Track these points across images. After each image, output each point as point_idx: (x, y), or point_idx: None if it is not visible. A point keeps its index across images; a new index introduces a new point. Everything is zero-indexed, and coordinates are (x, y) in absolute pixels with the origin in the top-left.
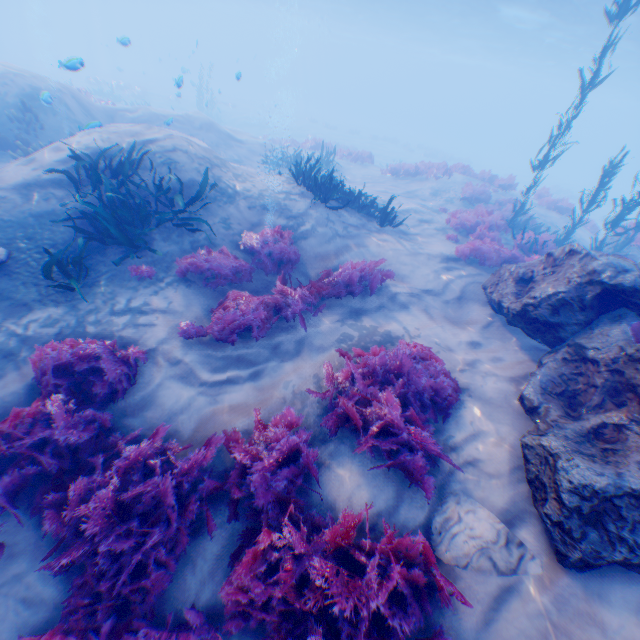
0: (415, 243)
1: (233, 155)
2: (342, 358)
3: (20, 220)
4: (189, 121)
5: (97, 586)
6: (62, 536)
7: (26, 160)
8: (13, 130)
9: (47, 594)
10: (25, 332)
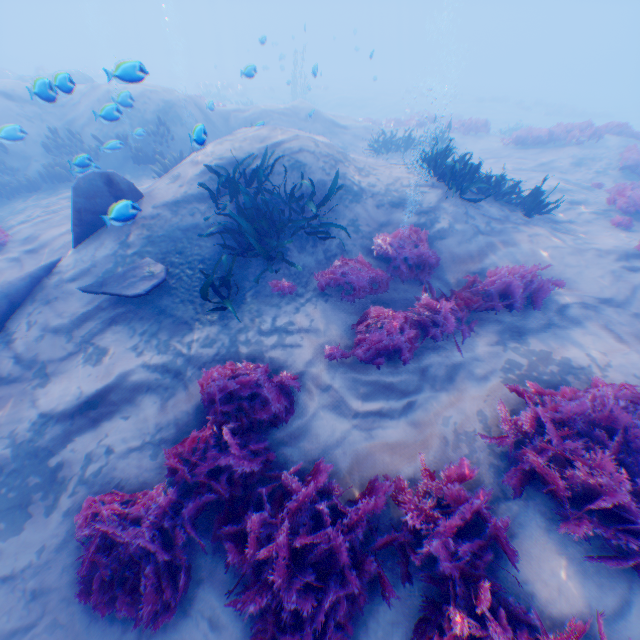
0: (574, 235)
1: (338, 143)
2: (511, 392)
3: (172, 237)
4: (295, 113)
5: (277, 633)
6: (237, 566)
7: (171, 176)
8: (151, 144)
9: (229, 624)
10: (187, 351)
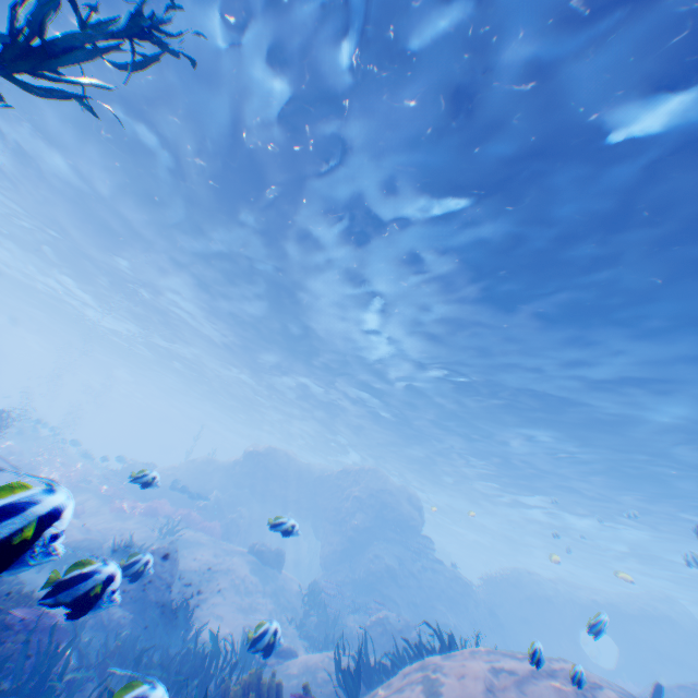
0: None
1: None
2: None
3: None
4: None
5: None
6: None
7: None
8: None
9: None
10: None
